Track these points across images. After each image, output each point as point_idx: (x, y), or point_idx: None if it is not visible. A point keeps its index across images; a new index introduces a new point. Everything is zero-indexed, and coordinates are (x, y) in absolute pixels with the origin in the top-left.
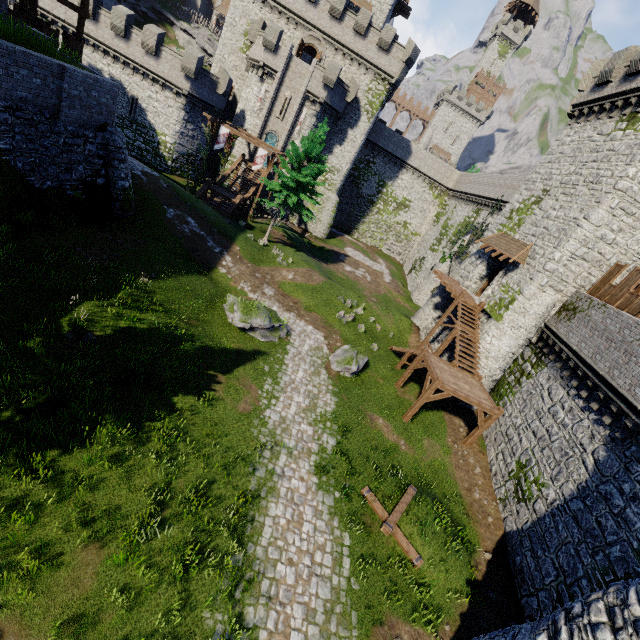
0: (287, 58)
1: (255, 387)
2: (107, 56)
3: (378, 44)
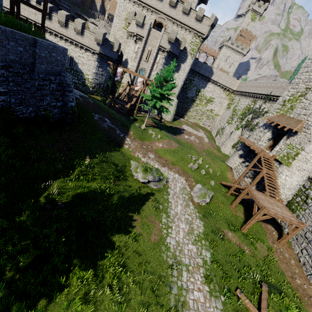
0: (148, 29)
1: (157, 221)
2: (57, 37)
3: (195, 18)
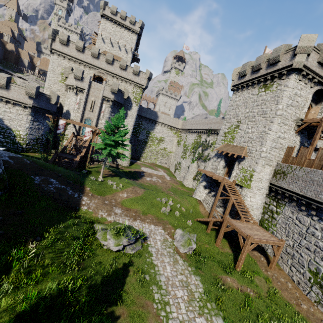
0: (89, 82)
1: (149, 302)
2: None
3: (133, 72)
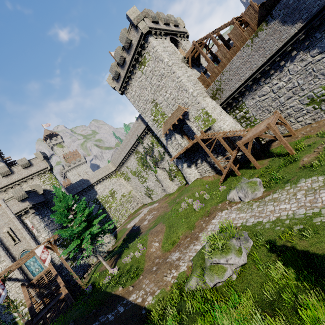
0: None
1: None
2: None
3: (23, 167)
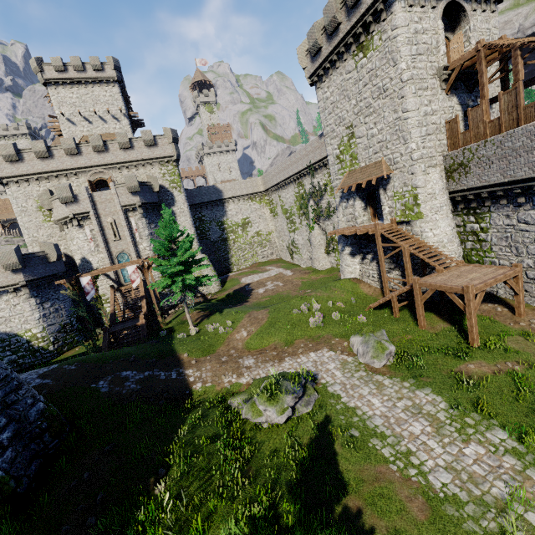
0: (89, 198)
1: (383, 467)
2: None
3: (145, 145)
